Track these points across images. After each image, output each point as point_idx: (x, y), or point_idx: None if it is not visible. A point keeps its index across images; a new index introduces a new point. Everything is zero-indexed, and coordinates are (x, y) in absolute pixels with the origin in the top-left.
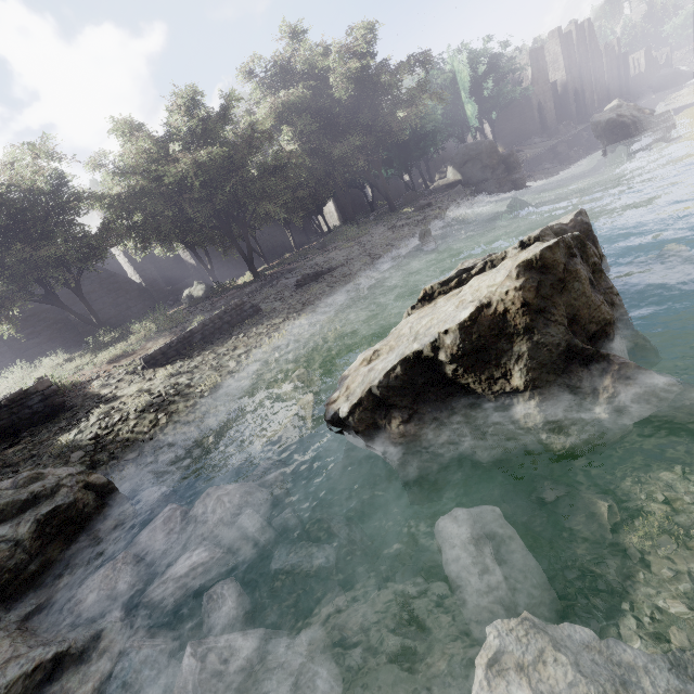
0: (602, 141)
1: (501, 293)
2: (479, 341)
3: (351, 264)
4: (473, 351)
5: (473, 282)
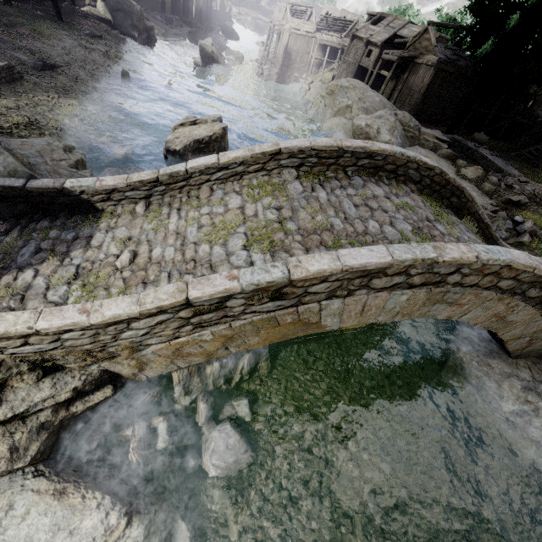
0: (203, 60)
1: (218, 132)
2: (212, 141)
3: (74, 69)
4: (210, 143)
5: (205, 126)
